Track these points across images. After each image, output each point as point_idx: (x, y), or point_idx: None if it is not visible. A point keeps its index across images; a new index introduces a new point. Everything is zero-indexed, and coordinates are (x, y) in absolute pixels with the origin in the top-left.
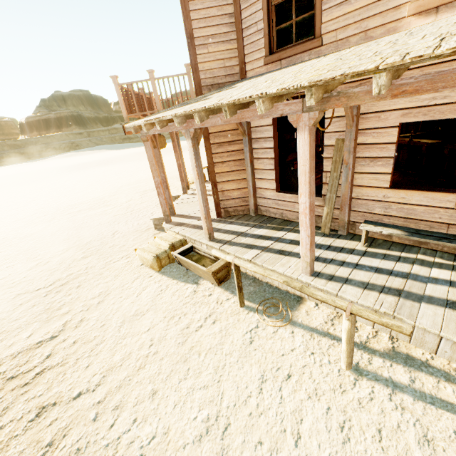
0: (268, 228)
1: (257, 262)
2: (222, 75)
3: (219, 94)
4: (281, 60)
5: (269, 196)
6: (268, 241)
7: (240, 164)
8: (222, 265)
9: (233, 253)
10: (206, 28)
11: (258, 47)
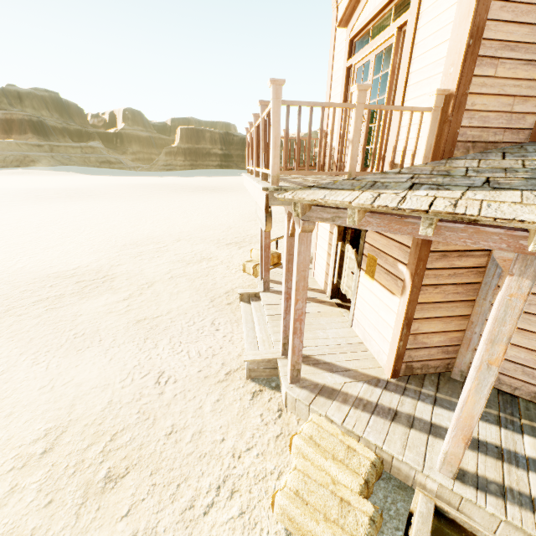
0: None
1: None
2: (500, 126)
3: None
4: None
5: (512, 356)
6: None
7: (463, 292)
8: None
9: None
10: (509, 25)
11: None
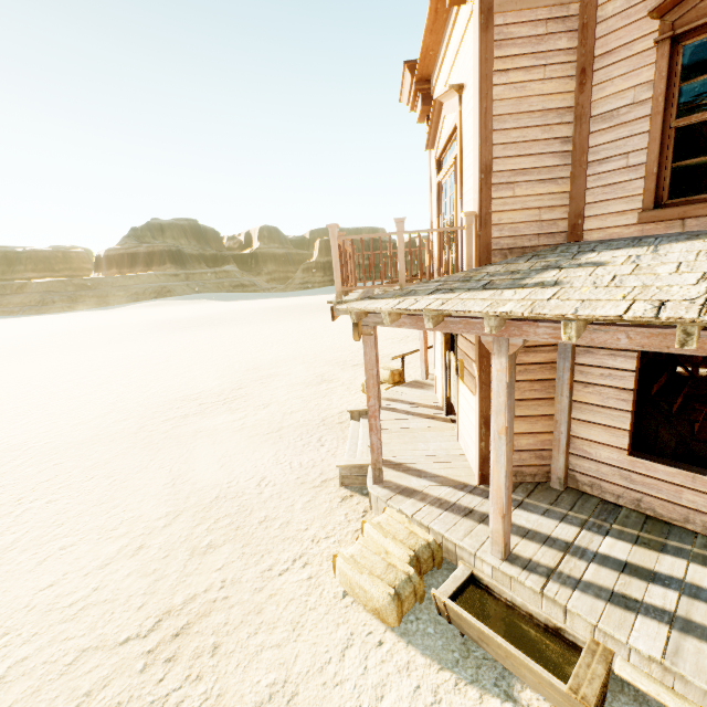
0: (623, 537)
1: (689, 676)
2: (533, 233)
3: (579, 276)
4: (686, 218)
5: (606, 458)
6: (660, 590)
7: (541, 389)
8: (604, 677)
9: (591, 619)
10: (515, 158)
11: (625, 193)
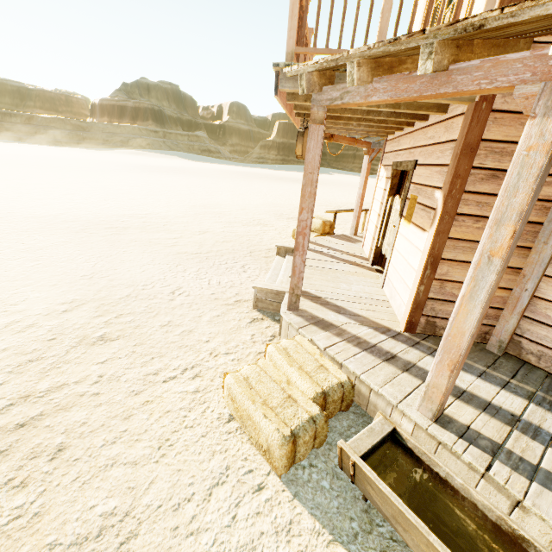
0: None
1: None
2: None
3: None
4: None
5: None
6: None
7: None
8: None
9: None
10: None
11: None
